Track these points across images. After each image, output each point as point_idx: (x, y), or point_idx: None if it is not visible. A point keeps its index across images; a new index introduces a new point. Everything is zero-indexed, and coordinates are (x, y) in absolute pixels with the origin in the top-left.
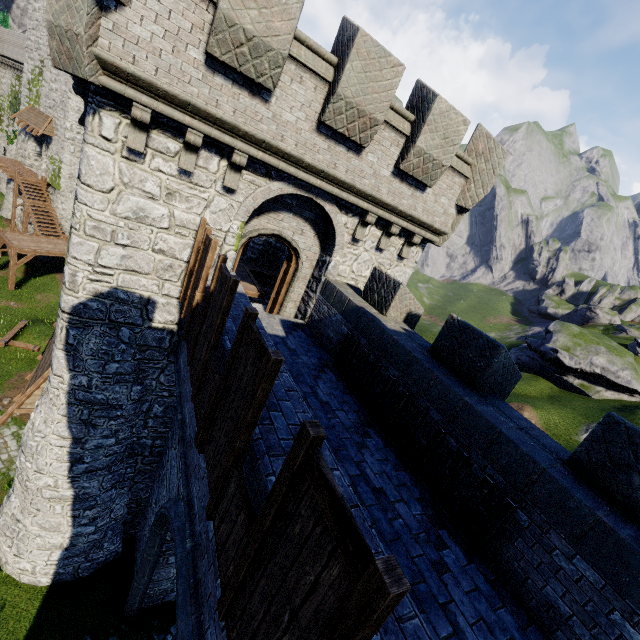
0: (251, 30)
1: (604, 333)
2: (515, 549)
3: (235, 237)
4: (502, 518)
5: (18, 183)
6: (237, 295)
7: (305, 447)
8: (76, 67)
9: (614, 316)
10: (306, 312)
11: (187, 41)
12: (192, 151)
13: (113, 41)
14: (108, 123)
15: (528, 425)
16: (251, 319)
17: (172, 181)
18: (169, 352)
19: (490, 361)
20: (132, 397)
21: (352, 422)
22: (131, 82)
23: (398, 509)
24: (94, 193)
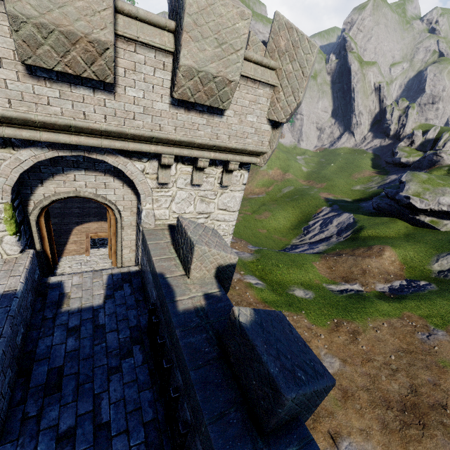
0: None
1: (449, 172)
2: None
3: (2, 222)
4: None
5: None
6: None
7: None
8: None
9: None
10: (138, 259)
11: None
12: None
13: None
14: None
15: None
16: None
17: None
18: None
19: (273, 409)
20: None
21: None
22: None
23: None
24: None
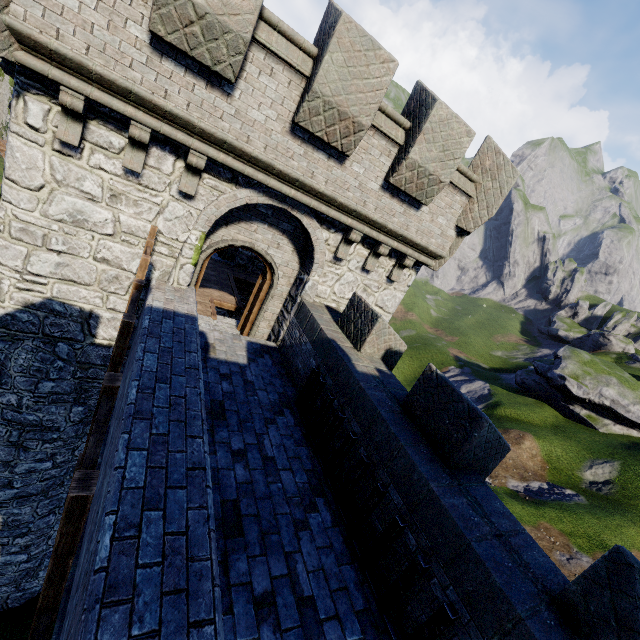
0: (202, 5)
1: (616, 362)
2: None
3: (193, 249)
4: None
5: None
6: (183, 319)
7: None
8: None
9: (628, 344)
10: (279, 334)
11: (126, 15)
12: (139, 148)
13: (30, 9)
14: (35, 109)
15: (510, 526)
16: (108, 393)
17: (117, 181)
18: None
19: (469, 434)
20: (72, 419)
21: (299, 487)
22: (56, 61)
23: (327, 632)
24: (20, 190)
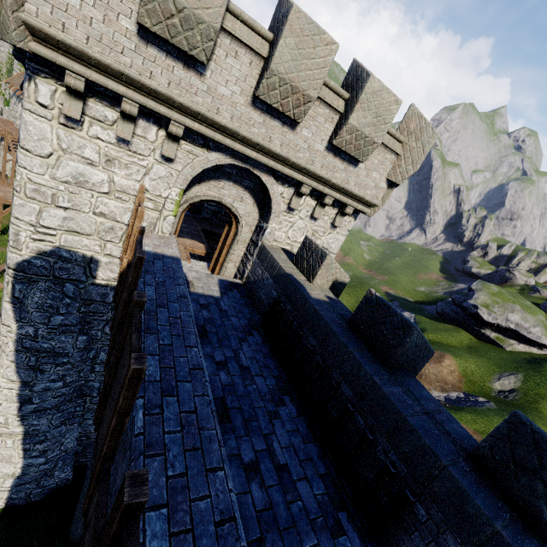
0: (181, 1)
1: (520, 292)
2: (411, 542)
3: (174, 203)
4: (400, 510)
5: (7, 141)
6: (169, 260)
7: (119, 514)
8: (4, 32)
9: (530, 278)
10: (244, 273)
11: (118, 10)
12: (129, 120)
13: (41, 7)
14: (44, 90)
15: (435, 407)
16: (138, 306)
17: (111, 148)
18: (113, 306)
19: (403, 340)
20: (78, 346)
21: (269, 388)
22: (62, 50)
23: (299, 488)
24: (33, 157)
